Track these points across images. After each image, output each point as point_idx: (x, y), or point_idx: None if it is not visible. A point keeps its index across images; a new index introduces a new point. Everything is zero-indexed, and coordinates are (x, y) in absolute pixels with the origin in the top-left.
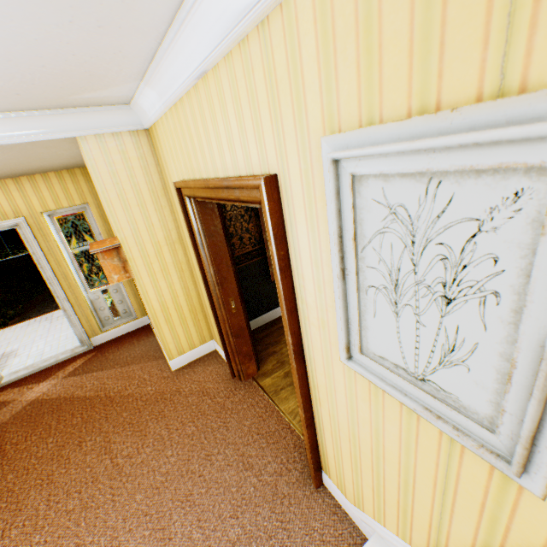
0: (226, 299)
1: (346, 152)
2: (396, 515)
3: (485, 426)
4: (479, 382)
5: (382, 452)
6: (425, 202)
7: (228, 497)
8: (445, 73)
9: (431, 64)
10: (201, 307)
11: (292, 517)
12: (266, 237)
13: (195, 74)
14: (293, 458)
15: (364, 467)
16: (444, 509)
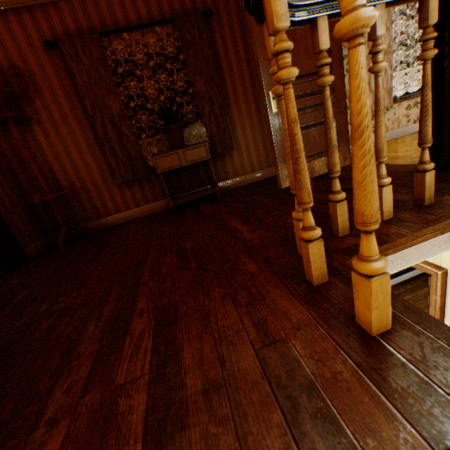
0: None
1: None
2: None
3: None
4: None
5: None
6: None
7: None
8: None
9: None
10: None
11: None
12: None
13: None
14: None
15: None
16: None
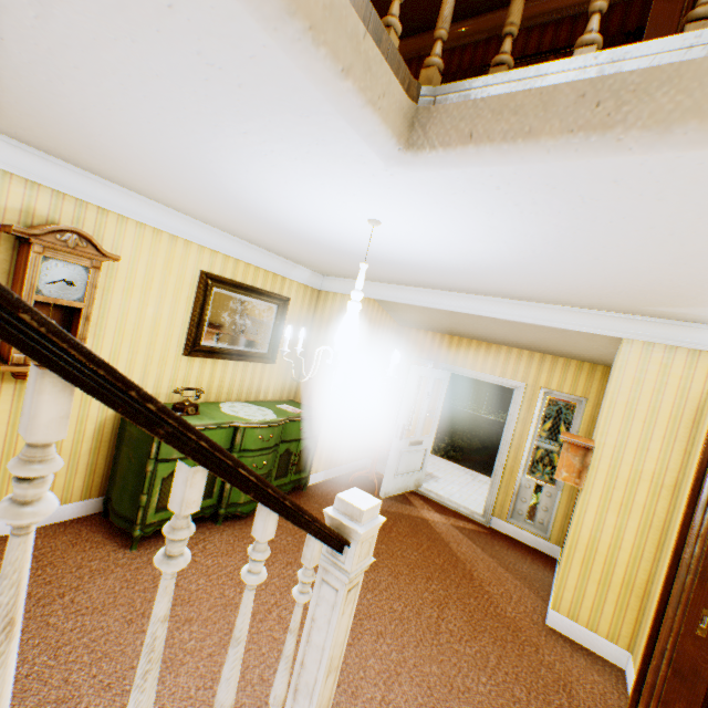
0: (695, 603)
1: None
2: None
3: None
4: None
5: None
6: None
7: None
8: None
9: None
10: (643, 590)
11: None
12: None
13: None
14: None
15: None
16: None
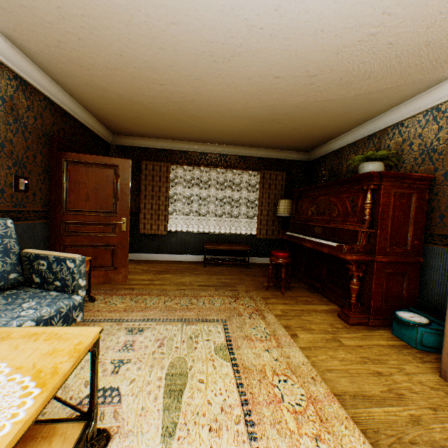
0: None
1: None
2: None
3: None
4: None
5: None
6: None
7: None
8: None
9: None
10: None
11: None
12: (143, 206)
13: None
14: None
15: None
16: None
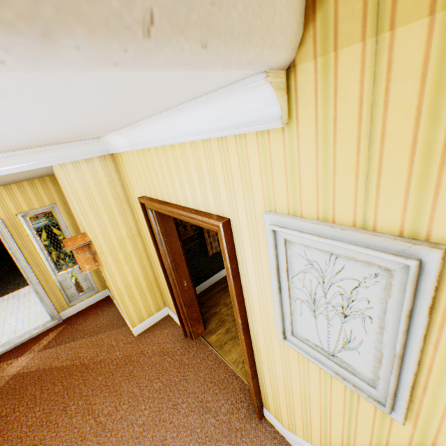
0: (180, 280)
1: (282, 229)
2: (319, 436)
3: (370, 384)
4: (365, 360)
5: (308, 395)
6: (329, 264)
7: (195, 437)
8: (336, 208)
9: (328, 201)
10: (156, 282)
11: (245, 445)
12: None
13: (165, 143)
14: (240, 399)
15: (296, 404)
16: (350, 431)
